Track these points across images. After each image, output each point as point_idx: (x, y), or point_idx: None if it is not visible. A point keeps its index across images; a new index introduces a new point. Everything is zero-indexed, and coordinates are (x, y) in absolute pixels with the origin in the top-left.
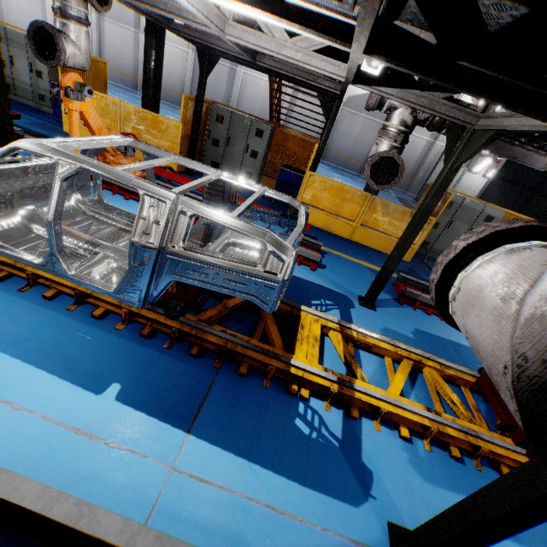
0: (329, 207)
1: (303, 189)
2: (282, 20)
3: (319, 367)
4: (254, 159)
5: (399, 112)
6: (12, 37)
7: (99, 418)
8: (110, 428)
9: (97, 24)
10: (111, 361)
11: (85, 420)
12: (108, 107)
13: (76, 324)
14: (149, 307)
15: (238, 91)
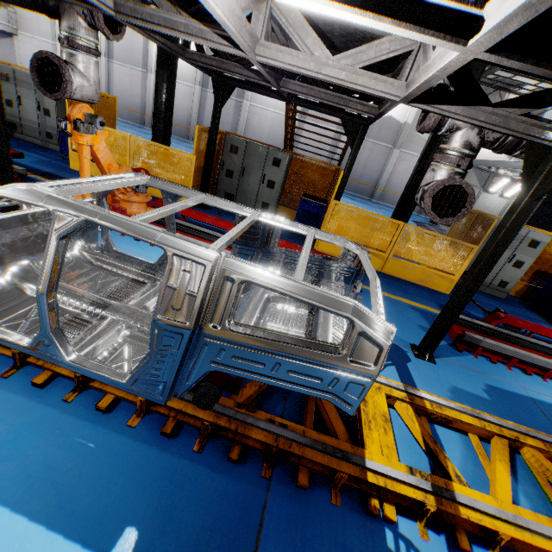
0: (357, 237)
1: (328, 219)
2: (366, 12)
3: (401, 468)
4: (271, 189)
5: (463, 133)
6: (20, 77)
7: None
8: None
9: (106, 65)
10: (123, 485)
11: None
12: (118, 142)
13: (75, 423)
14: None
15: (244, 122)
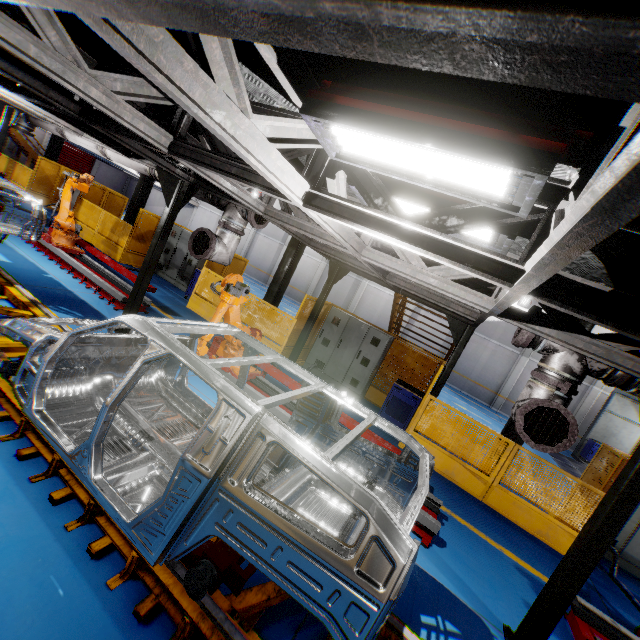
0: (453, 445)
1: (420, 414)
2: (429, 252)
3: None
4: (364, 366)
5: (561, 355)
6: (183, 235)
7: None
8: None
9: (253, 235)
10: None
11: None
12: None
13: (60, 558)
14: (168, 558)
15: (359, 298)
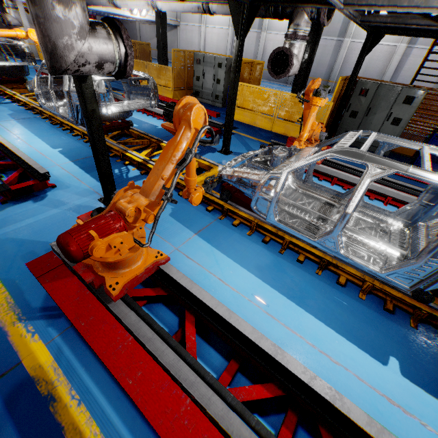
0: None
1: None
2: None
3: None
4: (395, 126)
5: None
6: (206, 59)
7: (399, 392)
8: (415, 407)
9: (232, 34)
10: (375, 332)
11: (389, 390)
12: (270, 97)
13: (329, 288)
14: (390, 284)
15: (342, 60)
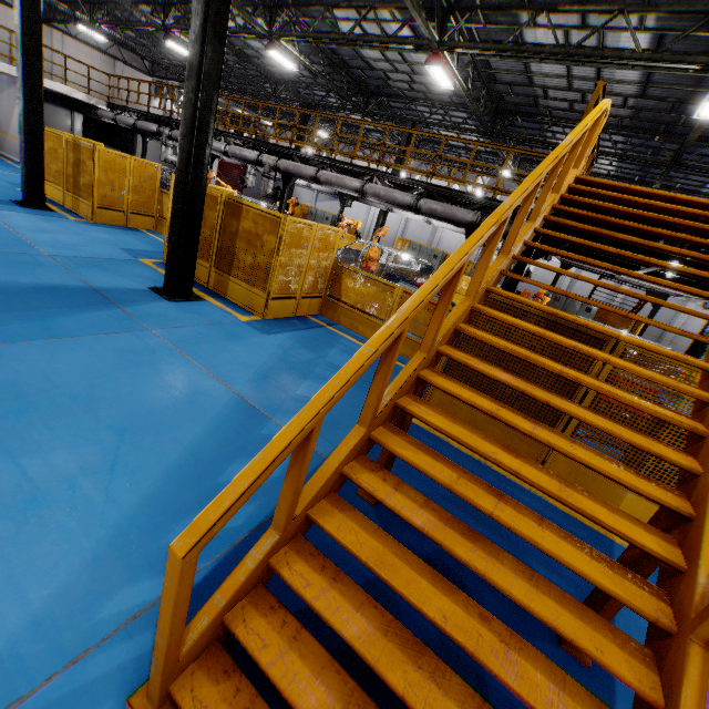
0: None
1: None
2: None
3: None
4: None
5: None
6: (422, 250)
7: None
8: None
9: (406, 220)
10: None
11: None
12: None
13: None
14: None
15: None
